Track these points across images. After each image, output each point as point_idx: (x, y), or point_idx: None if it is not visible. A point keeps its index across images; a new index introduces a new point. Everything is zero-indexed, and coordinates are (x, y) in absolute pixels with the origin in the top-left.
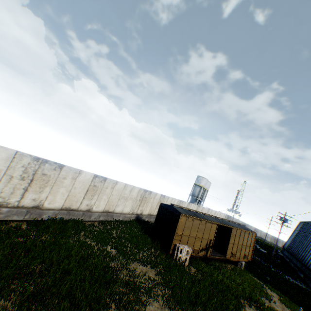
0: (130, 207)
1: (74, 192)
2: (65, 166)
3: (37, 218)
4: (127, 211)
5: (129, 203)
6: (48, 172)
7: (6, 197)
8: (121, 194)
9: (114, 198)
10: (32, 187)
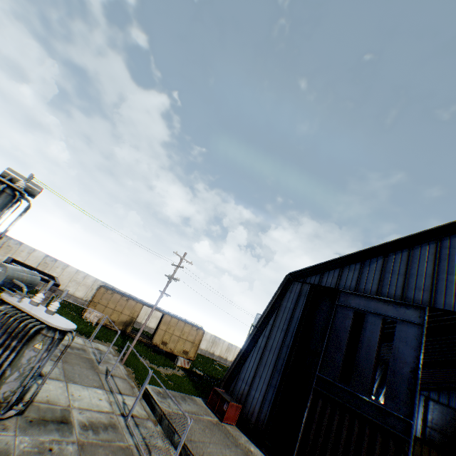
0: (85, 294)
1: (29, 262)
2: (25, 244)
3: None
4: (80, 296)
5: (82, 289)
6: (13, 245)
7: None
8: (73, 277)
9: (66, 279)
10: (1, 252)
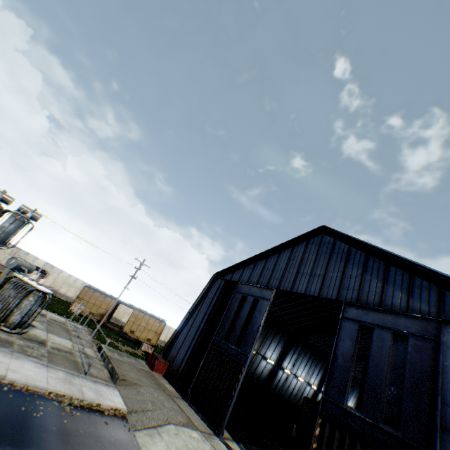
0: (75, 294)
1: None
2: (31, 254)
3: (10, 274)
4: (71, 295)
5: (73, 290)
6: (22, 254)
7: (2, 260)
8: (66, 280)
9: (60, 281)
10: None
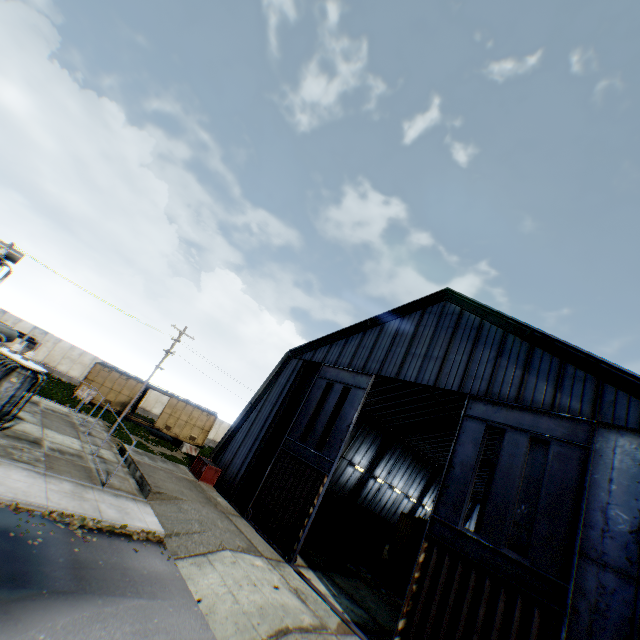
0: (81, 373)
1: None
2: (10, 313)
3: None
4: (75, 375)
5: (78, 368)
6: None
7: None
8: (67, 354)
9: (59, 355)
10: None
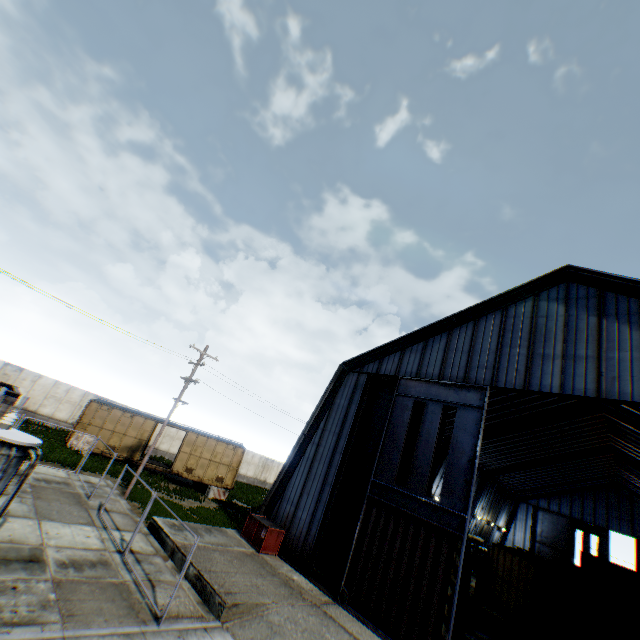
0: (70, 414)
1: None
2: None
3: None
4: (63, 418)
5: (66, 408)
6: None
7: None
8: (50, 392)
9: (39, 395)
10: None
